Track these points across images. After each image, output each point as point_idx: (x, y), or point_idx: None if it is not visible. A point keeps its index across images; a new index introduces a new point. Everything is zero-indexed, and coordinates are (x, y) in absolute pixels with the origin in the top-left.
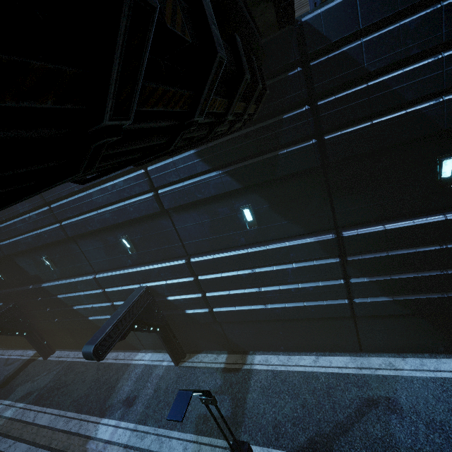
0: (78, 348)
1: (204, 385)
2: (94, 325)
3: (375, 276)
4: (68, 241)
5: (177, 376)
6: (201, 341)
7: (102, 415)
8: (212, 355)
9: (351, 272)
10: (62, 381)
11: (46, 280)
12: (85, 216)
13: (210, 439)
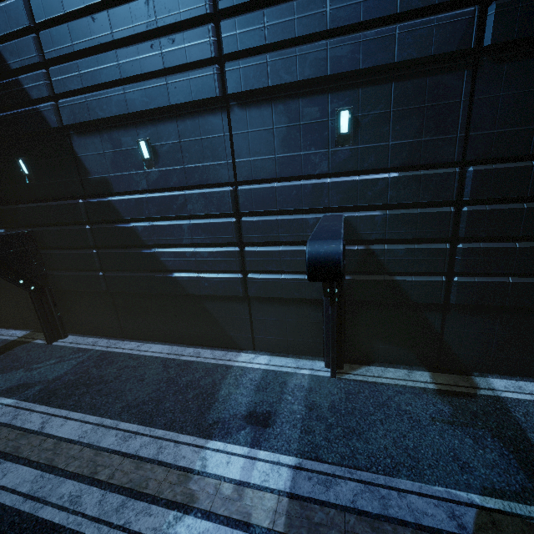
0: (115, 335)
1: (414, 409)
2: (180, 289)
3: None
4: (211, 110)
5: (344, 391)
6: (383, 343)
7: (204, 435)
8: (399, 370)
9: None
10: (93, 374)
11: (121, 190)
12: (288, 49)
13: (506, 503)
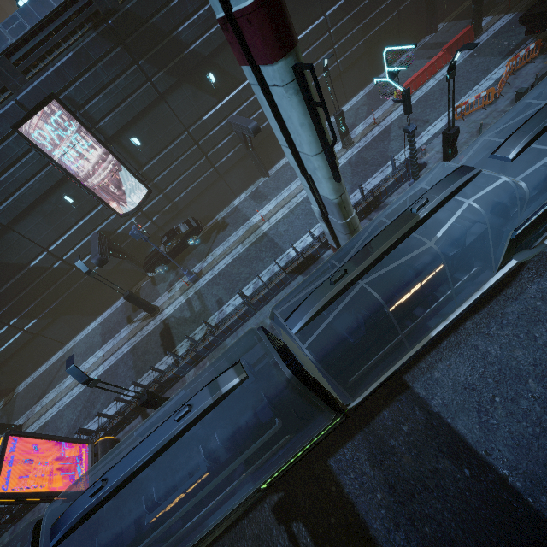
0: None
1: None
2: None
3: (18, 316)
4: None
5: None
6: None
7: None
8: None
9: (4, 322)
10: None
11: None
12: None
13: None
